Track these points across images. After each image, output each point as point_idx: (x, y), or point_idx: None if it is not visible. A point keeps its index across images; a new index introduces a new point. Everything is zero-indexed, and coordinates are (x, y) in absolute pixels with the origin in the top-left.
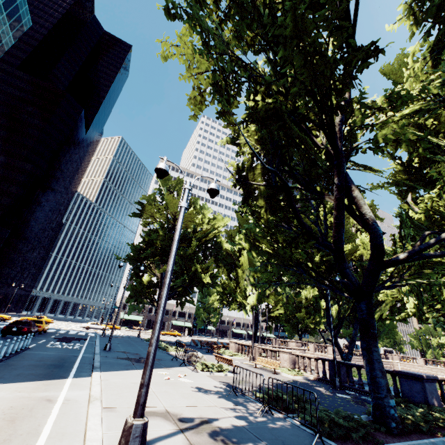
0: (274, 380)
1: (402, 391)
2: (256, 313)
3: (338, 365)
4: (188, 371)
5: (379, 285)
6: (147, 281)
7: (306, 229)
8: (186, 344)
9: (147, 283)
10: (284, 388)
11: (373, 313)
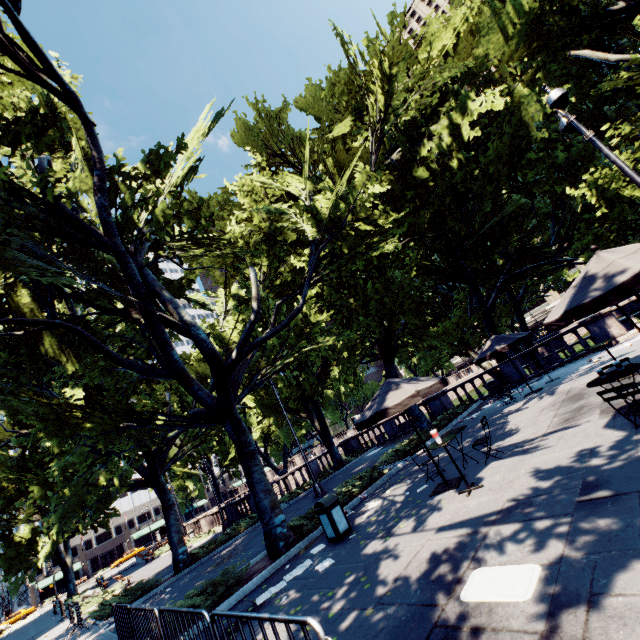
0: (168, 564)
1: (252, 508)
2: (210, 471)
3: (229, 508)
4: (60, 626)
5: (170, 462)
6: (30, 530)
7: (91, 452)
8: (131, 566)
9: (31, 533)
10: (162, 571)
11: (165, 490)
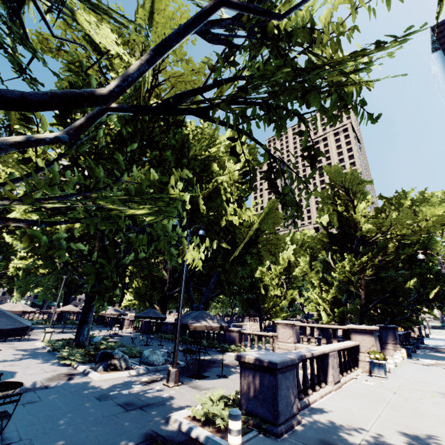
0: None
1: None
2: None
3: None
4: None
5: None
6: None
7: None
8: None
9: None
10: None
11: None
